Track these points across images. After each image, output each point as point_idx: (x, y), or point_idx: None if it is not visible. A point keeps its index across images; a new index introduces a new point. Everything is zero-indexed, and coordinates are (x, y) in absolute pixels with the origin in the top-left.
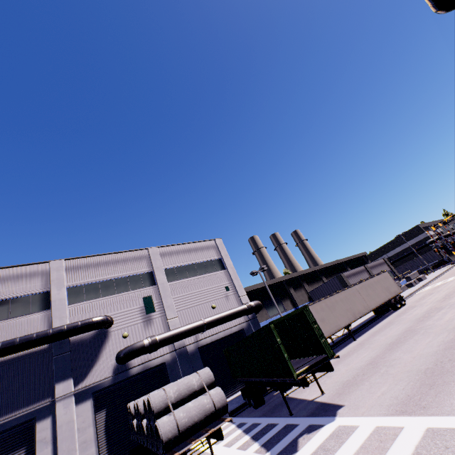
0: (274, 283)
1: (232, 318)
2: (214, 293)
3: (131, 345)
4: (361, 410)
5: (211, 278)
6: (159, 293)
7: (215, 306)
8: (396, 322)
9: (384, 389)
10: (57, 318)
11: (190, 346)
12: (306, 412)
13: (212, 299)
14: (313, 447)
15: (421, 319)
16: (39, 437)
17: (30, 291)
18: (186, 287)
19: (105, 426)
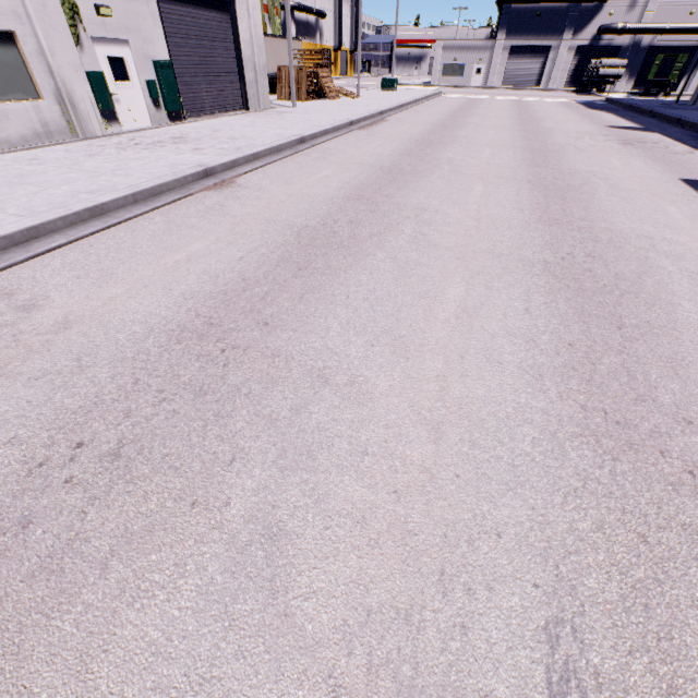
0: None
1: (693, 33)
2: None
3: (610, 25)
4: None
5: None
6: None
7: (693, 13)
8: None
9: None
10: None
11: (644, 42)
12: None
13: (697, 4)
14: None
15: None
16: (549, 57)
17: None
18: None
19: (574, 68)
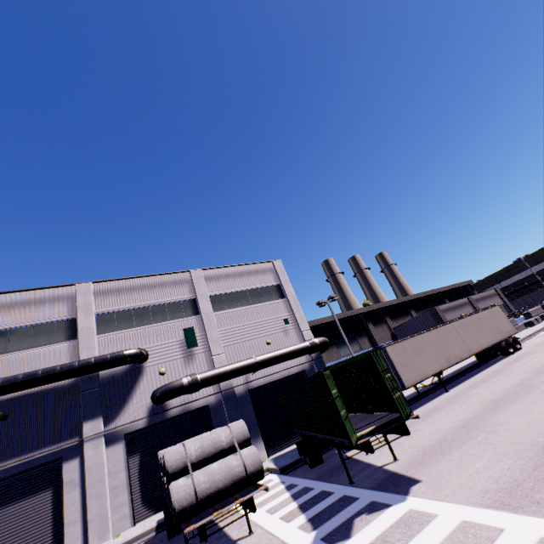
0: (349, 316)
1: (290, 357)
2: (270, 327)
3: (168, 383)
4: (443, 492)
5: (267, 308)
6: (203, 325)
7: (271, 341)
8: (505, 372)
9: (480, 466)
10: (84, 349)
11: (238, 388)
12: (370, 483)
13: (268, 334)
14: (372, 536)
15: (542, 370)
16: (66, 478)
17: (55, 317)
18: (236, 318)
19: (139, 471)
